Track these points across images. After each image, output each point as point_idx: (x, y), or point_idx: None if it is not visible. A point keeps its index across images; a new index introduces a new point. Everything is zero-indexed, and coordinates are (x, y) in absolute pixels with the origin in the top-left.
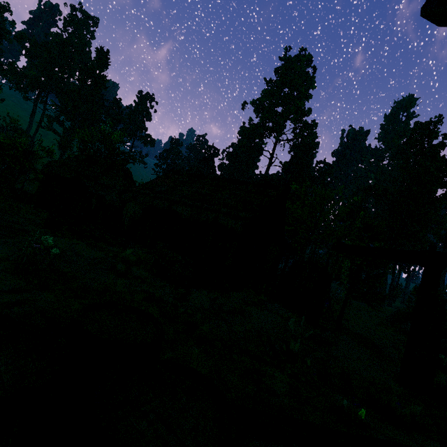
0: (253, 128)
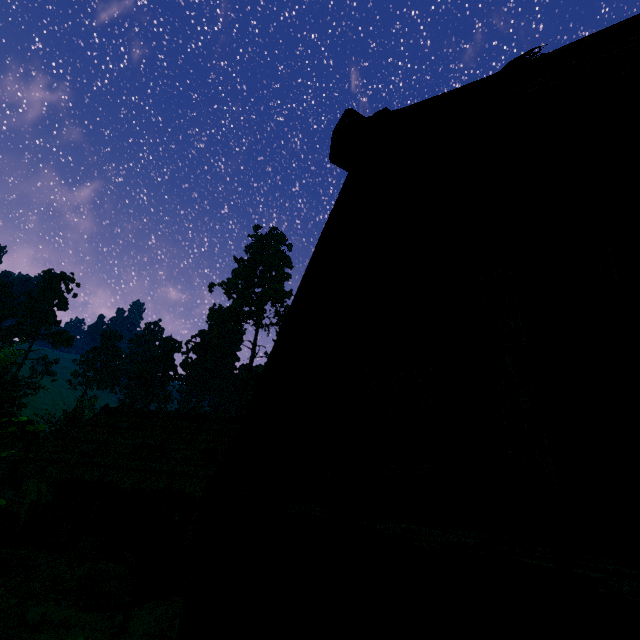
0: (226, 316)
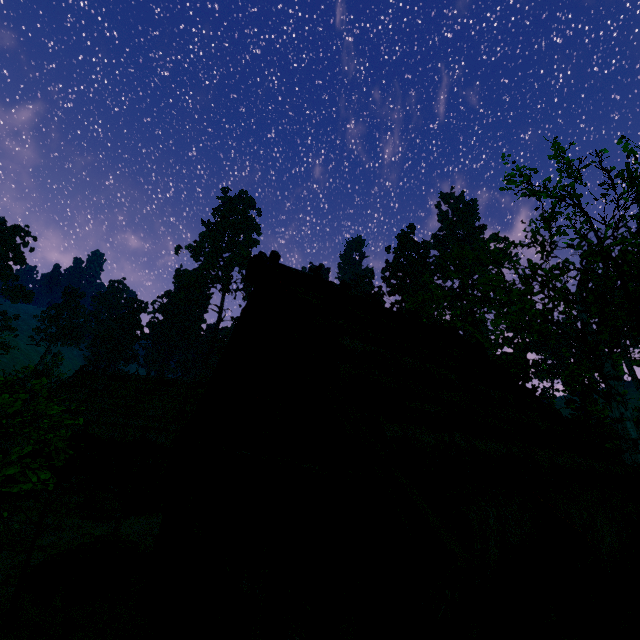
0: (192, 280)
